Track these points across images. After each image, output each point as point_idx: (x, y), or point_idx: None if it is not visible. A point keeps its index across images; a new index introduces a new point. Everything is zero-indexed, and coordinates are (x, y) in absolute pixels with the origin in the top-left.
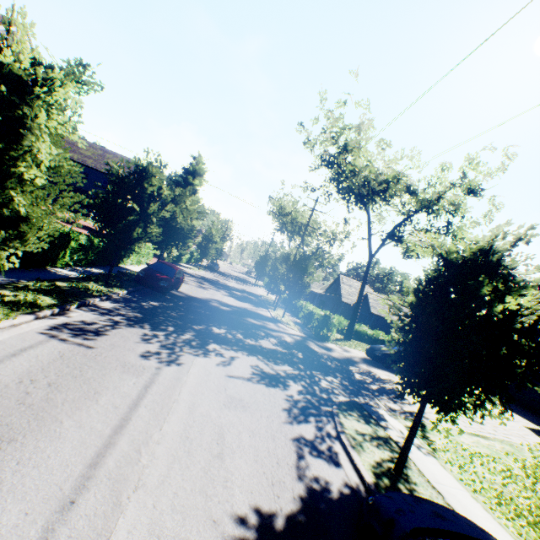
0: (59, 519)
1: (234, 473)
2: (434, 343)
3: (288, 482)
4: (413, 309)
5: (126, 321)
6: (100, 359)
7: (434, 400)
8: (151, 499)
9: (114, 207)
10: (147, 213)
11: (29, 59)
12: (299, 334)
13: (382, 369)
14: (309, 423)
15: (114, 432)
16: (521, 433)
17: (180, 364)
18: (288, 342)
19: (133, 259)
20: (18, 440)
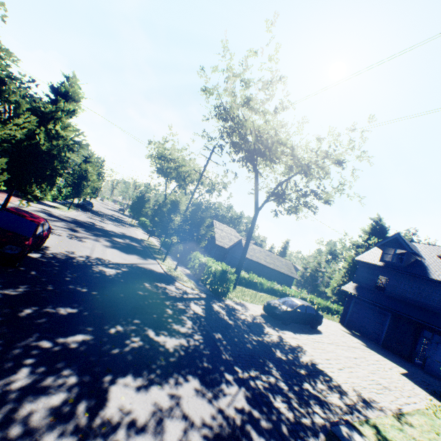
0: None
1: None
2: None
3: None
4: None
5: None
6: None
7: None
8: None
9: None
10: None
11: None
12: (200, 295)
13: (284, 328)
14: None
15: None
16: (409, 386)
17: None
18: (200, 319)
19: None
20: None
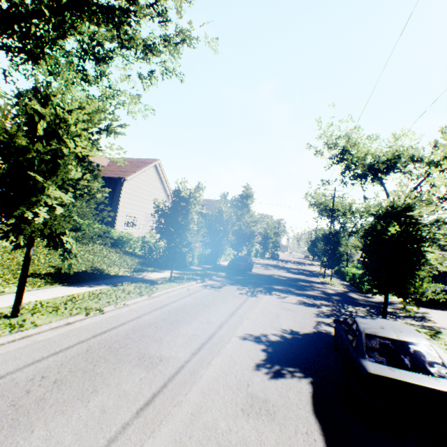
0: (228, 318)
1: (282, 322)
2: (368, 258)
3: (308, 328)
4: (367, 245)
5: (229, 284)
6: (224, 294)
7: (396, 294)
8: (252, 321)
9: (211, 231)
10: (227, 230)
11: (189, 192)
12: (342, 289)
13: (421, 307)
14: (329, 318)
15: (236, 309)
16: None
17: (257, 297)
18: (329, 293)
19: (223, 258)
20: (211, 307)
